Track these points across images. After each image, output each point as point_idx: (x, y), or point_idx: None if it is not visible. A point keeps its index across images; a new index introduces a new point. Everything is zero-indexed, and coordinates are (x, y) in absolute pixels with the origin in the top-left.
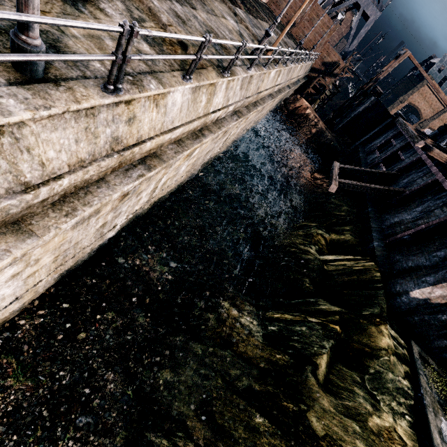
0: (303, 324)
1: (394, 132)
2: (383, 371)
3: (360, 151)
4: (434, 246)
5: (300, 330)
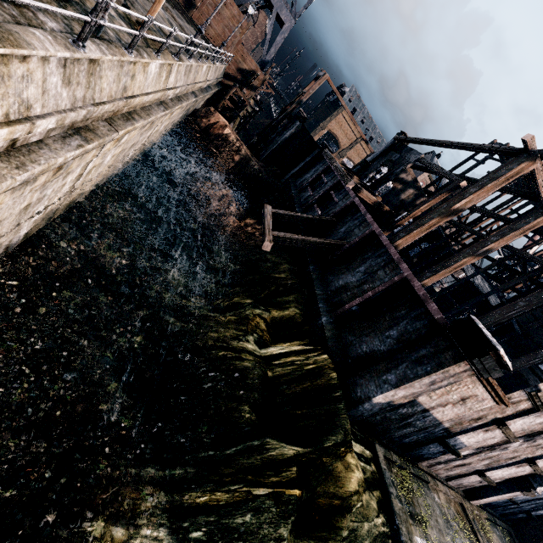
0: (246, 508)
1: (324, 166)
2: (358, 525)
3: (292, 186)
4: (386, 322)
5: (243, 523)
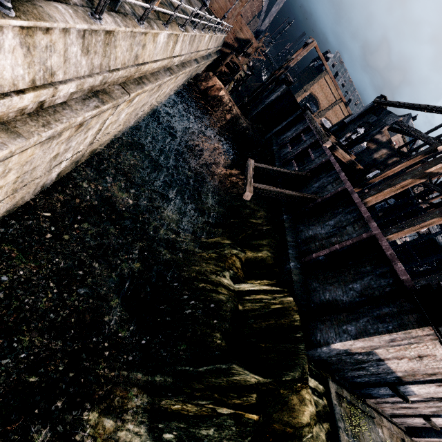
0: (210, 423)
1: (304, 126)
2: None
3: (274, 142)
4: (350, 275)
5: (207, 435)
